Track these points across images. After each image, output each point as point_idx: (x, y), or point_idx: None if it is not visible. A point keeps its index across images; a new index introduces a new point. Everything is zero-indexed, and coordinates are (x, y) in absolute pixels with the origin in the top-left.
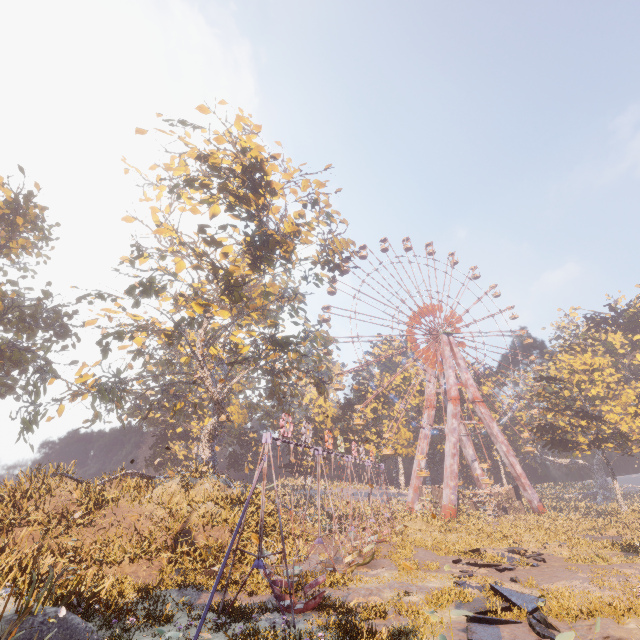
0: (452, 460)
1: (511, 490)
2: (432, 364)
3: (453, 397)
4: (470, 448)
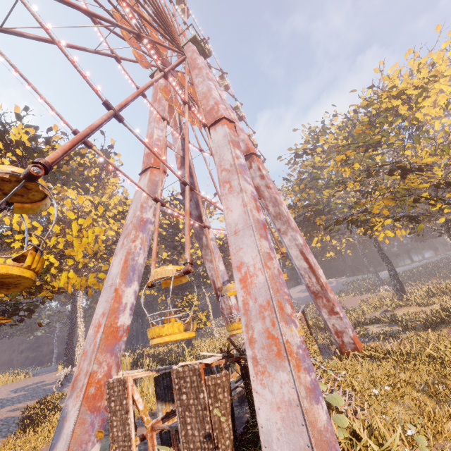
0: (265, 241)
1: (303, 320)
2: (165, 92)
3: (225, 116)
4: (221, 260)
